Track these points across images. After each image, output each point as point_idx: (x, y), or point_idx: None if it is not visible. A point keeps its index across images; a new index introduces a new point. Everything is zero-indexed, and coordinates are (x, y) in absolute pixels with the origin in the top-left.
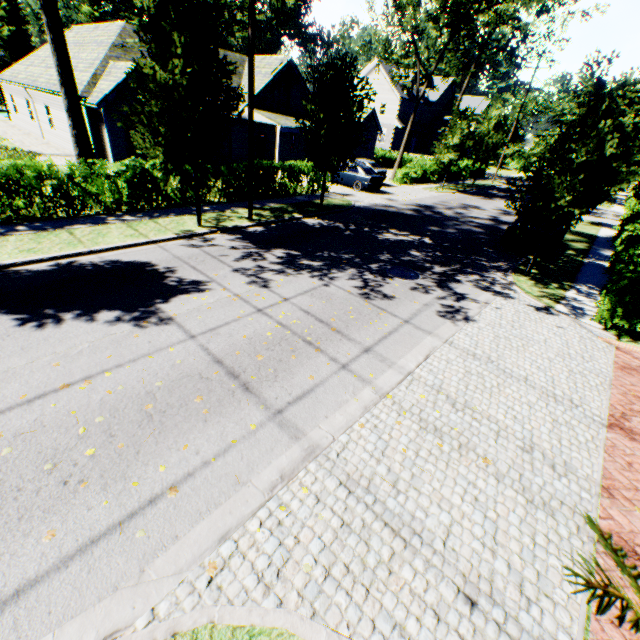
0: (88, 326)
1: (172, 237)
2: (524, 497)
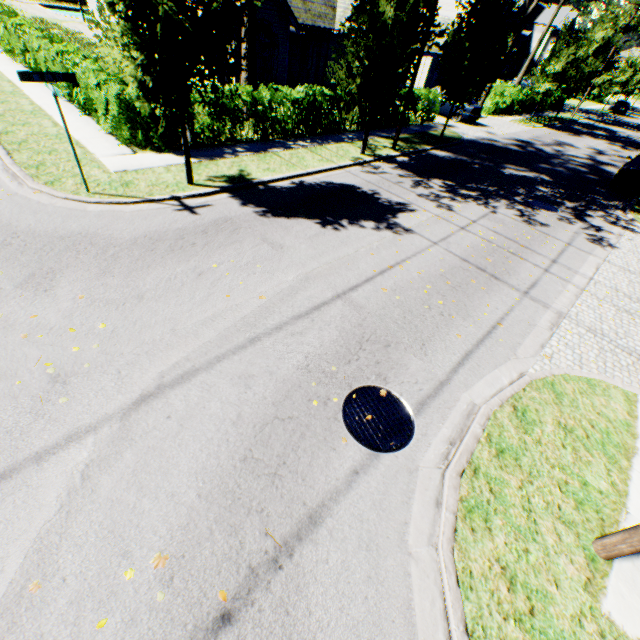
0: (364, 231)
1: (351, 164)
2: None
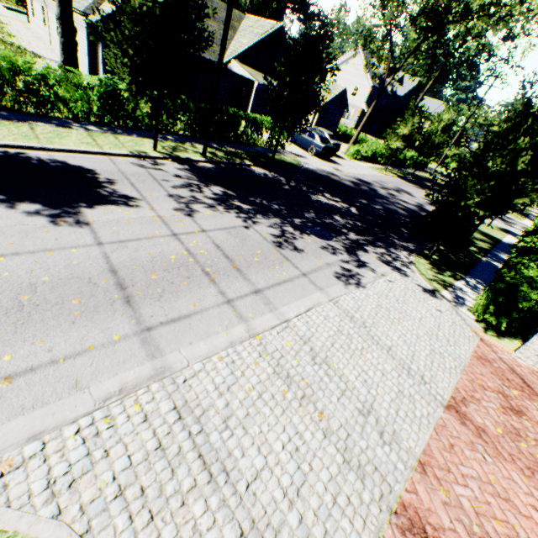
0: (5, 212)
1: (125, 154)
2: (343, 456)
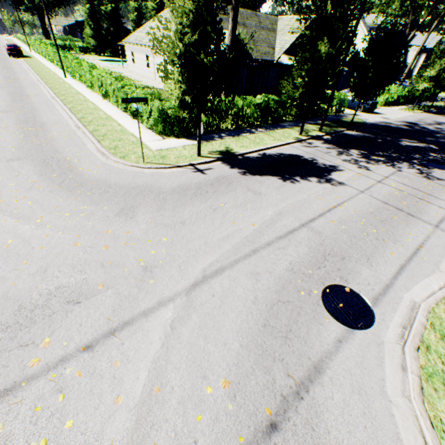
0: (311, 184)
1: (293, 141)
2: None
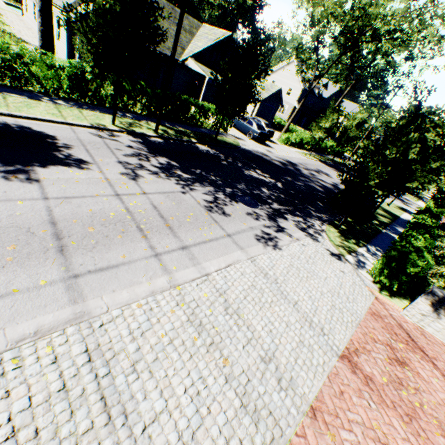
0: None
1: (85, 125)
2: (241, 401)
